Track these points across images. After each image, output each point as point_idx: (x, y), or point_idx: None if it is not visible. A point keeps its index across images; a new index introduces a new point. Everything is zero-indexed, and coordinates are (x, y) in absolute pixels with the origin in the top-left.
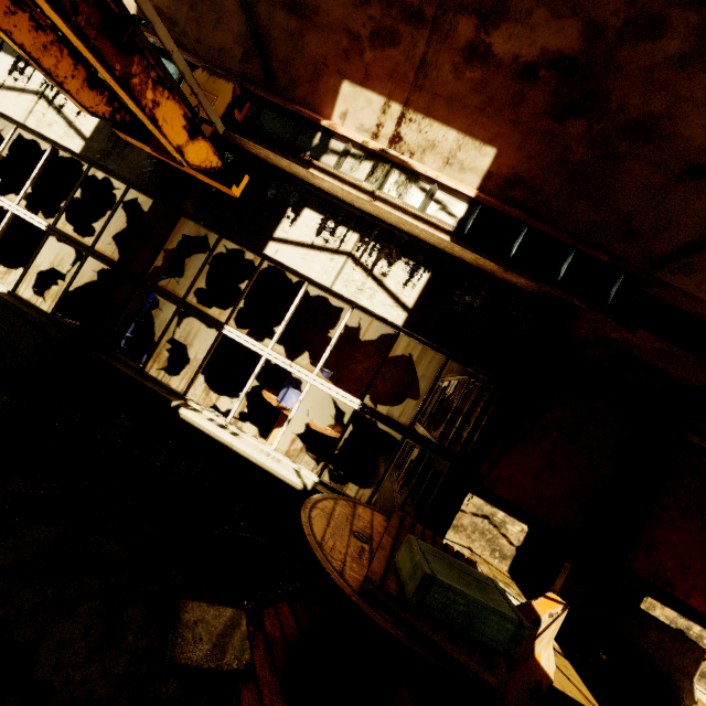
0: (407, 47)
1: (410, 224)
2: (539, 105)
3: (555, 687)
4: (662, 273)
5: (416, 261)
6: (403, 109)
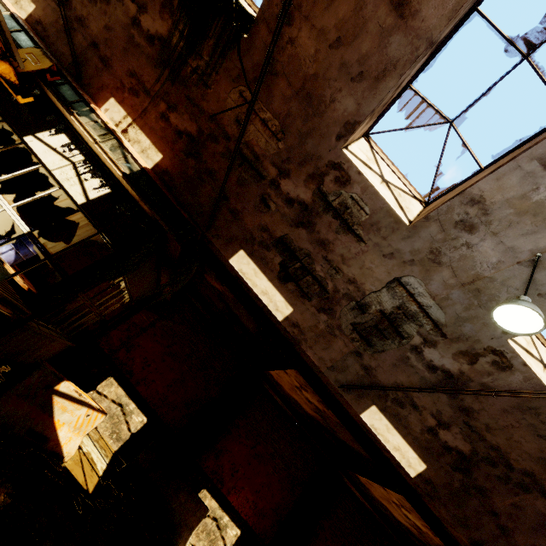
0: (142, 101)
1: (108, 162)
2: (182, 147)
3: (65, 464)
4: (210, 235)
5: (107, 183)
6: (132, 122)
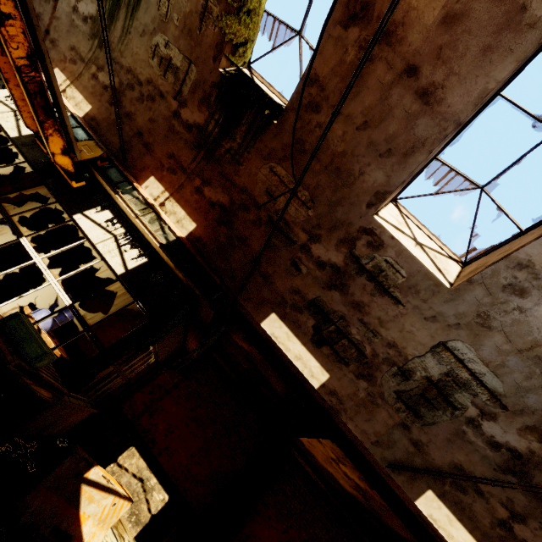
0: (179, 178)
1: (147, 234)
2: (214, 217)
3: None
4: (241, 298)
5: (145, 252)
6: (169, 196)
